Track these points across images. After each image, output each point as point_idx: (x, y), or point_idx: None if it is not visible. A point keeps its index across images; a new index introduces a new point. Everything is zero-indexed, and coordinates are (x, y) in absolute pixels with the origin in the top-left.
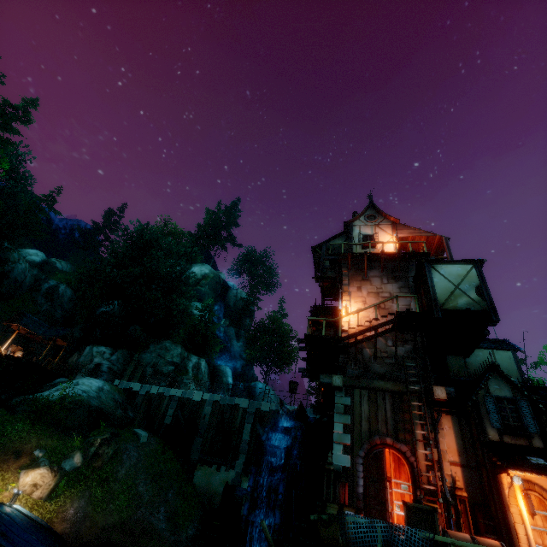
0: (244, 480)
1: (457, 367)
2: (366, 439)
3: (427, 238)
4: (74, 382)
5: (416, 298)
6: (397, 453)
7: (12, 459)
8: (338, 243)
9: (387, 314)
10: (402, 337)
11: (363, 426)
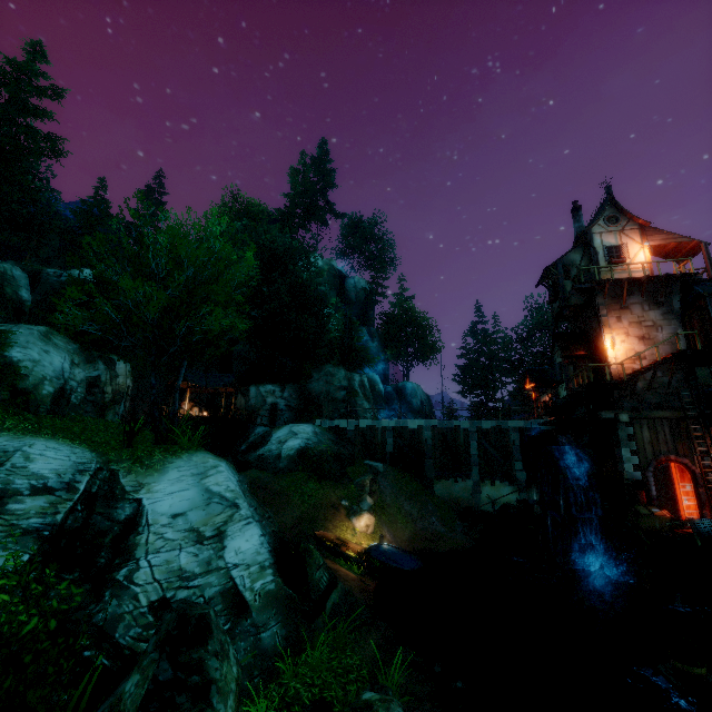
0: (483, 486)
1: (703, 378)
2: (651, 458)
3: (680, 243)
4: (288, 432)
5: (697, 335)
6: (680, 465)
7: (336, 512)
8: (589, 267)
9: (668, 354)
10: (671, 367)
11: (647, 449)
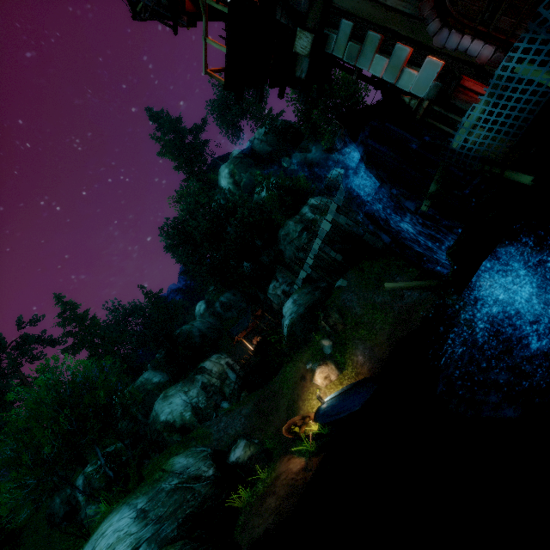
0: None
1: None
2: (418, 6)
3: None
4: (283, 318)
5: None
6: None
7: (304, 383)
8: None
9: None
10: None
11: (396, 4)
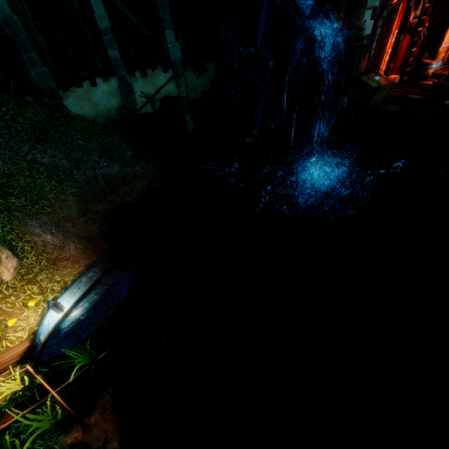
0: (133, 81)
1: None
2: None
3: None
4: None
5: None
6: (406, 1)
7: None
8: None
9: None
10: None
11: None
